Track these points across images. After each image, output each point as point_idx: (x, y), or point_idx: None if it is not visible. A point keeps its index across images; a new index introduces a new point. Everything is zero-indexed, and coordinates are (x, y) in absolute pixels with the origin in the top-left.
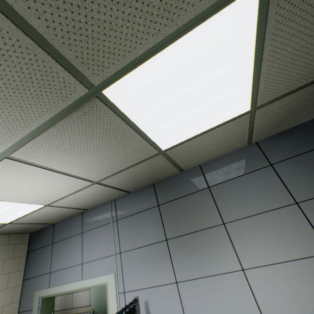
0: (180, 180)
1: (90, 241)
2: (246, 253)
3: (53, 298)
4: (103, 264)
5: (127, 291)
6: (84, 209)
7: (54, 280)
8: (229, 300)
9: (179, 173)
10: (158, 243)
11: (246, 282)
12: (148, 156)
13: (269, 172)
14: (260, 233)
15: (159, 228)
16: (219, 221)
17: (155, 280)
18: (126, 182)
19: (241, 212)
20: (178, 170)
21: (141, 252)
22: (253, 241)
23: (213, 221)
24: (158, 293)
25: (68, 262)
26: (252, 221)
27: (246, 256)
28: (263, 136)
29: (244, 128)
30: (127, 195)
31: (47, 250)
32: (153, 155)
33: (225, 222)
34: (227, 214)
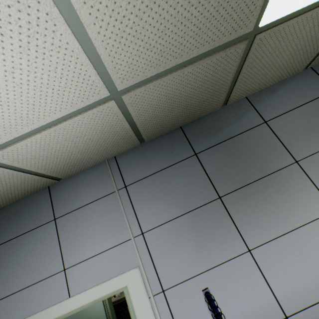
0: (222, 118)
1: (76, 229)
2: None
3: None
4: (112, 259)
5: (169, 287)
6: (54, 179)
7: None
8: None
9: (219, 110)
10: (207, 204)
11: None
12: (233, 37)
13: None
14: None
15: (204, 185)
16: (290, 160)
17: (214, 258)
18: (156, 113)
19: (315, 145)
20: (223, 100)
21: (181, 224)
22: None
23: (281, 161)
24: (223, 274)
25: (30, 275)
26: None
27: None
28: None
29: None
30: (138, 148)
31: None
32: (237, 39)
33: (298, 160)
34: (298, 150)
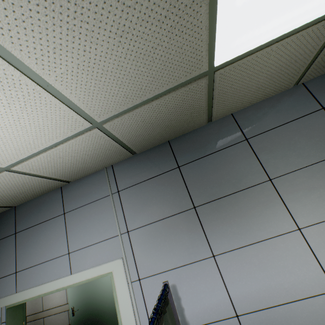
0: (206, 134)
1: (78, 223)
2: (301, 210)
3: (23, 305)
4: (103, 249)
5: (144, 277)
6: (64, 182)
7: (23, 282)
8: (285, 266)
9: (205, 126)
10: (183, 212)
11: (304, 242)
12: (191, 77)
13: (322, 116)
14: (316, 186)
15: (182, 195)
16: (264, 177)
17: (183, 258)
18: (138, 133)
19: (291, 165)
20: (206, 118)
21: (159, 227)
22: (309, 196)
23: (256, 178)
24: (189, 272)
25: (45, 254)
26: (306, 173)
27: (302, 213)
28: (315, 73)
29: (316, 47)
30: (131, 158)
31: (7, 243)
32: (196, 77)
33: (272, 178)
34: (273, 169)
